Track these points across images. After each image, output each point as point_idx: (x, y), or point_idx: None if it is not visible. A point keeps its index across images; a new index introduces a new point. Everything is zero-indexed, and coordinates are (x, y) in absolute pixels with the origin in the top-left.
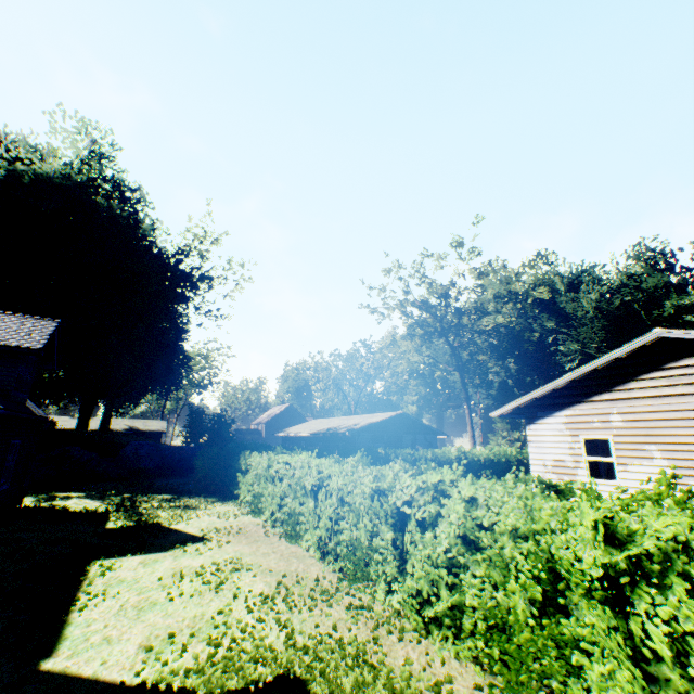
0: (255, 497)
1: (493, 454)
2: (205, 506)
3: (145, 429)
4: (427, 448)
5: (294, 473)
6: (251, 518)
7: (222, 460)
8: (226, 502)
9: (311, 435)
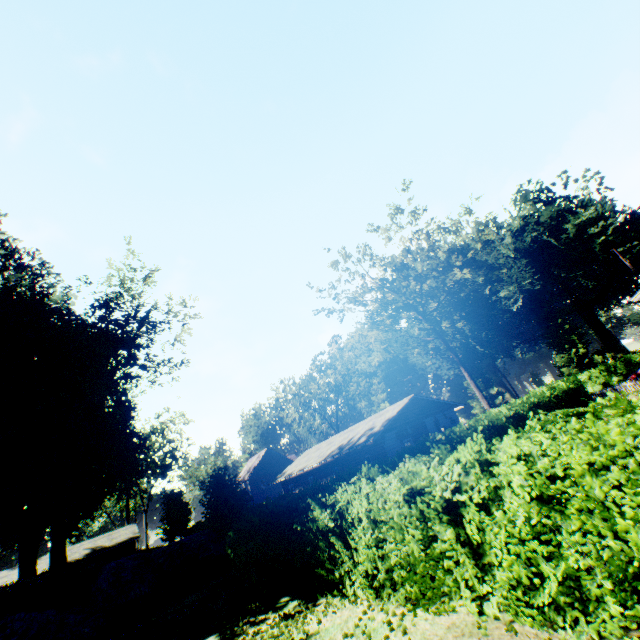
0: (412, 568)
1: (535, 399)
2: (302, 633)
3: (112, 544)
4: (451, 425)
5: (535, 471)
6: (434, 621)
7: (271, 530)
8: (321, 603)
9: (319, 464)
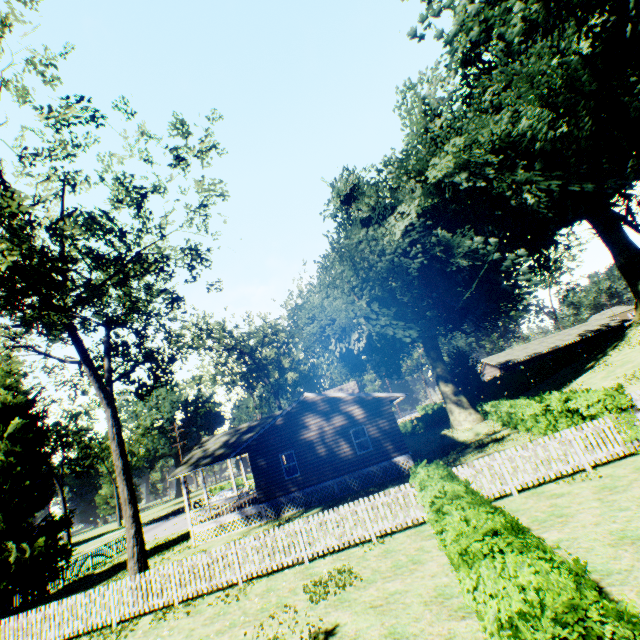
0: None
1: None
2: None
3: None
4: None
5: None
6: None
7: None
8: None
9: (562, 346)
